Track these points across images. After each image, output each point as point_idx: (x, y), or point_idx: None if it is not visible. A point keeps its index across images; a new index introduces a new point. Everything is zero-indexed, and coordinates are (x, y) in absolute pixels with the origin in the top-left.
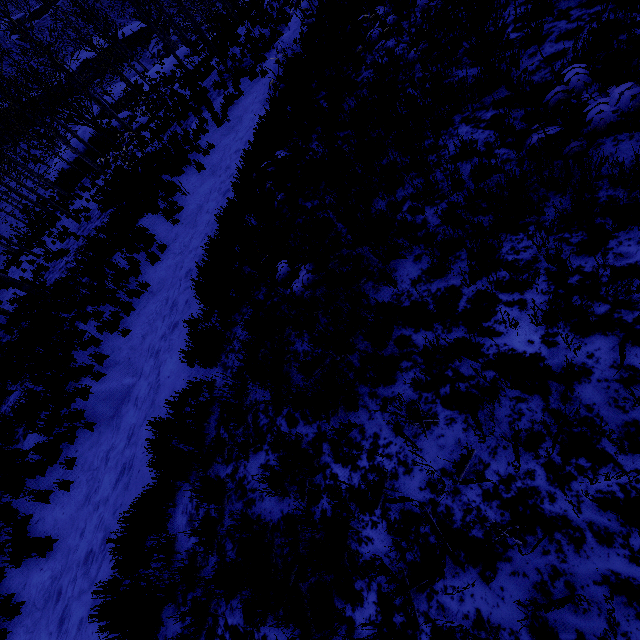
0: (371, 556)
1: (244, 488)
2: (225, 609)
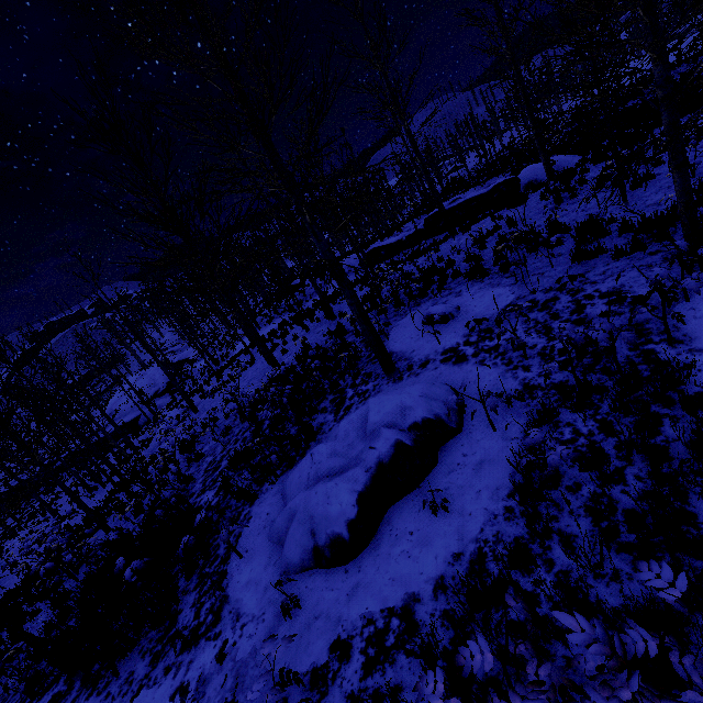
0: None
1: None
2: None
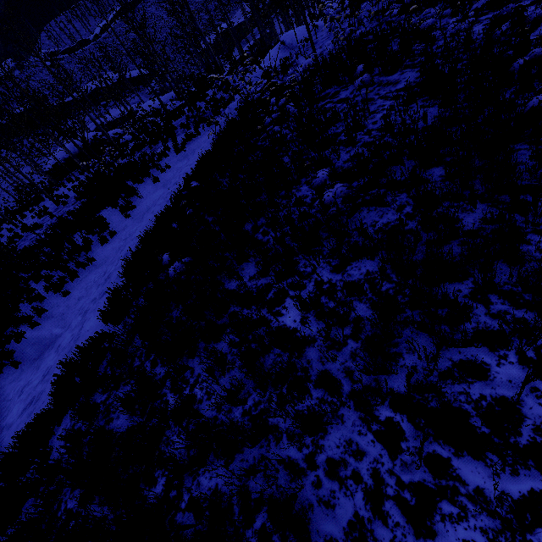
0: (171, 454)
1: (109, 410)
2: (68, 497)
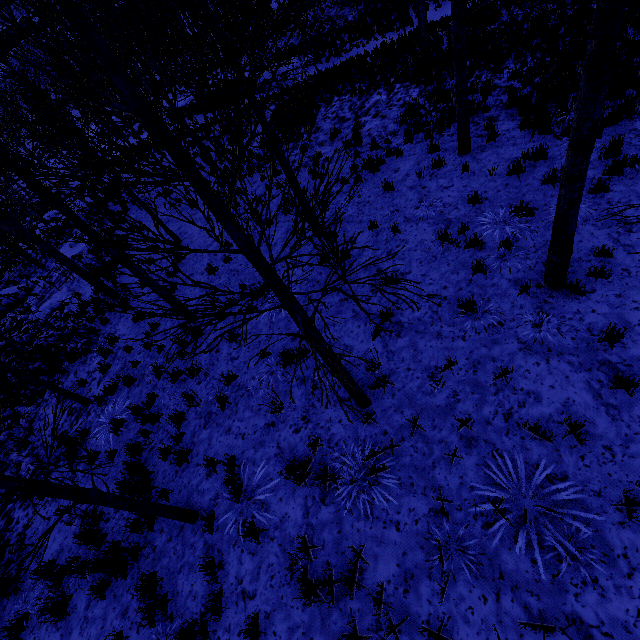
0: None
1: None
2: None
